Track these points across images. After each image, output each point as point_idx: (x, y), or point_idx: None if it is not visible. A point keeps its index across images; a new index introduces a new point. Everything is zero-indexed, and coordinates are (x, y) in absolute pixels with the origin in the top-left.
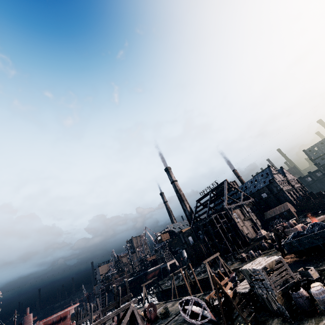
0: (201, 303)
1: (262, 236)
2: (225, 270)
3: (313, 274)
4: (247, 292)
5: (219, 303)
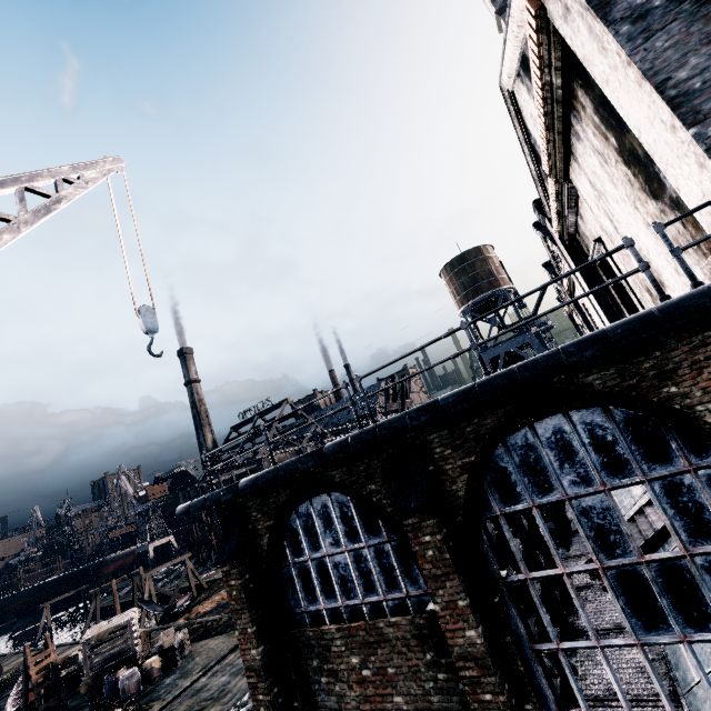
0: None
1: None
2: (190, 585)
3: (167, 641)
4: None
5: (23, 688)
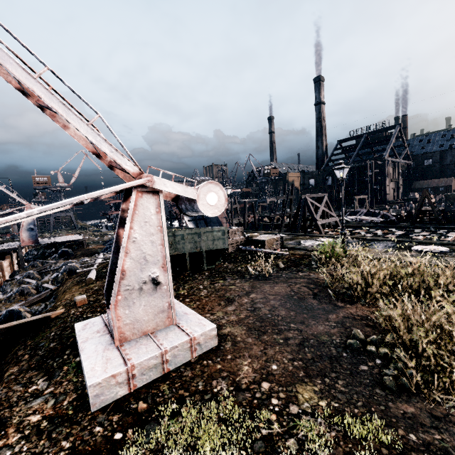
0: (379, 212)
1: (413, 198)
2: None
3: None
4: (439, 210)
5: (417, 209)
